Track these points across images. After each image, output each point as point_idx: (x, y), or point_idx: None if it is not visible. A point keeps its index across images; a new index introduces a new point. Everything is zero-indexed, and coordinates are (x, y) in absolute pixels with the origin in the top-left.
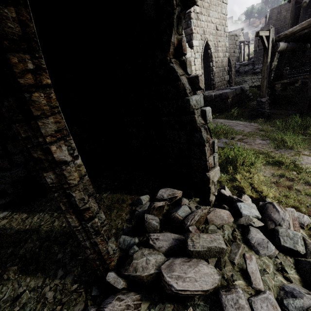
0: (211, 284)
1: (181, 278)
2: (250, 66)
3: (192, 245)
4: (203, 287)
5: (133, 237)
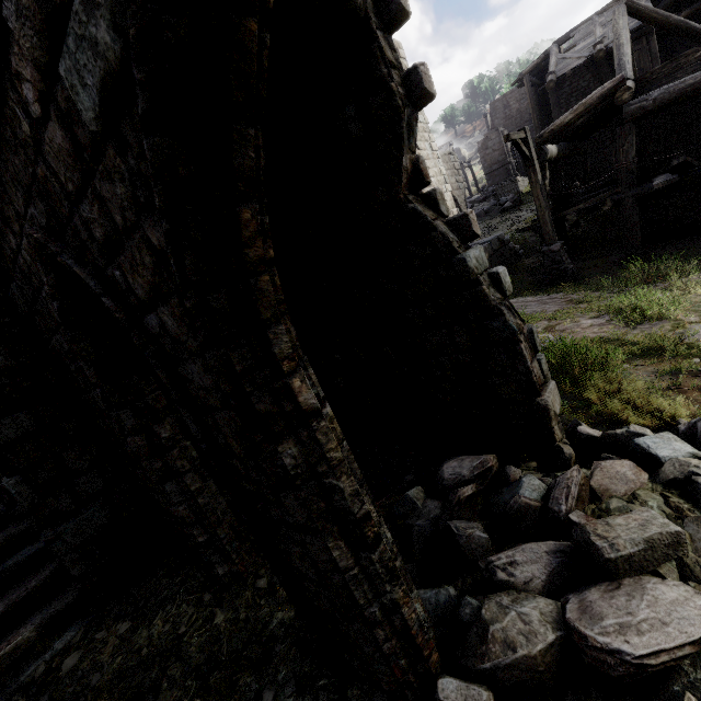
0: (700, 621)
1: (630, 628)
2: (492, 201)
3: (610, 546)
4: (691, 634)
5: (436, 588)
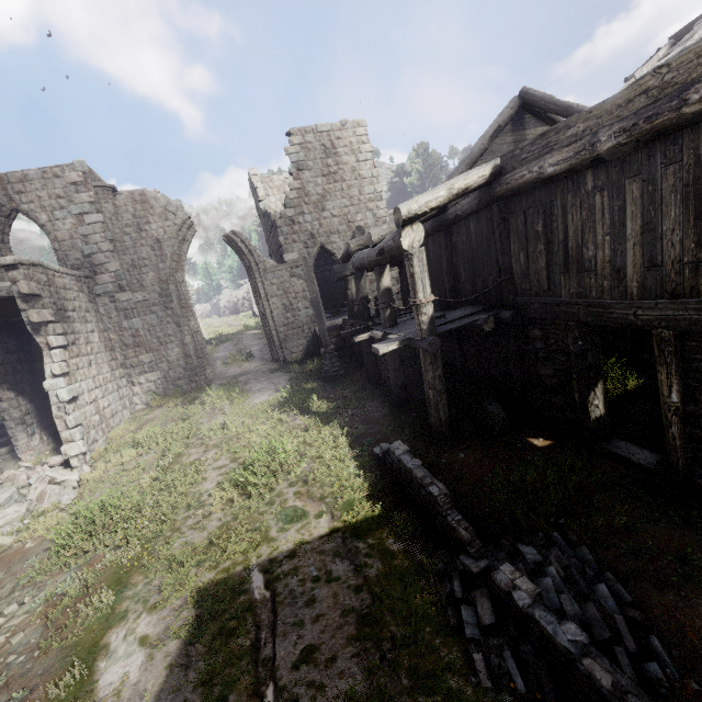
0: None
1: None
2: None
3: None
4: None
5: None
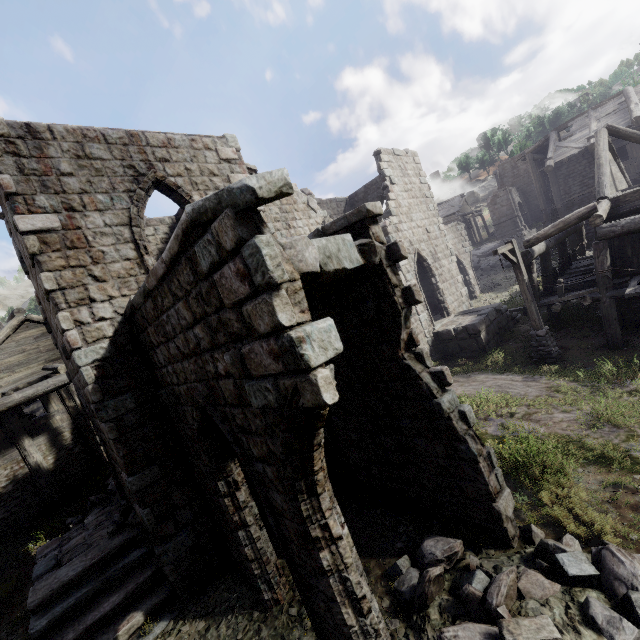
0: None
1: None
2: (497, 257)
3: (513, 638)
4: None
5: None
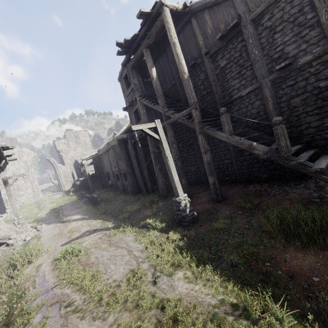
0: None
1: None
2: None
3: None
4: None
5: None
